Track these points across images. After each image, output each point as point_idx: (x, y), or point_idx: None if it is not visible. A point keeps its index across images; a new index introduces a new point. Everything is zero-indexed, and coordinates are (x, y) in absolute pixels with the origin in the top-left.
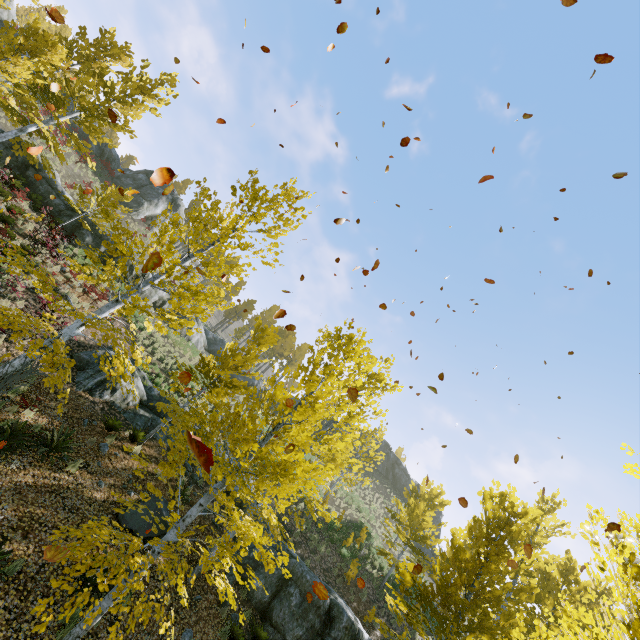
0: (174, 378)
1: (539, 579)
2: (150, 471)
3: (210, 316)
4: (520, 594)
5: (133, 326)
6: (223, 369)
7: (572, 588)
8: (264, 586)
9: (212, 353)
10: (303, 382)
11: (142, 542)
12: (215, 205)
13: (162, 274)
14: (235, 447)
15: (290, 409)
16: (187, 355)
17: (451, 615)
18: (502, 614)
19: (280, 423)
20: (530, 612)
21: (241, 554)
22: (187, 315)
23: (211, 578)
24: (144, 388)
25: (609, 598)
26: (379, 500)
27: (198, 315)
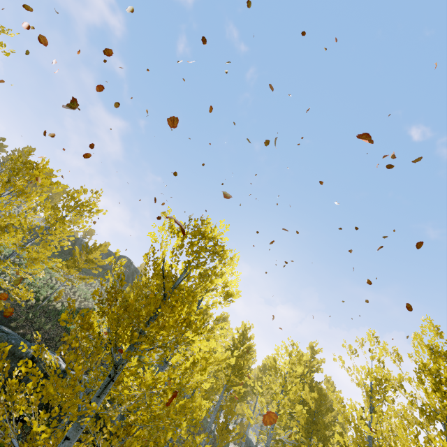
0: None
1: None
2: None
3: None
4: None
5: None
6: None
7: (205, 317)
8: None
9: None
10: None
11: None
12: None
13: None
14: None
15: None
16: None
17: None
18: None
19: None
20: None
21: None
22: None
23: None
24: None
25: (226, 320)
26: None
27: None
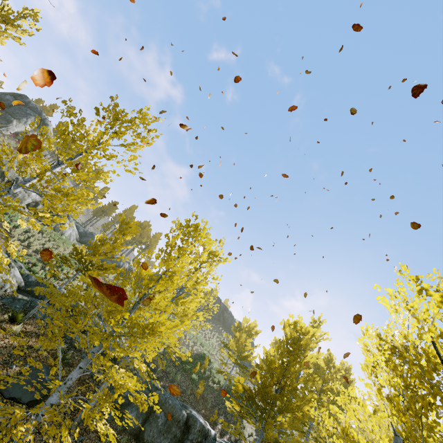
0: (50, 266)
1: (314, 369)
2: (31, 345)
3: (81, 213)
4: (308, 383)
5: (6, 224)
6: (94, 255)
7: (332, 371)
8: (136, 416)
9: (83, 243)
10: (163, 261)
11: (26, 406)
12: (81, 122)
13: (33, 178)
14: (109, 317)
15: (154, 283)
16: (61, 246)
17: (267, 405)
18: (299, 398)
19: (145, 294)
20: (310, 390)
21: (119, 402)
22: (59, 213)
23: (93, 426)
24: (21, 276)
25: (349, 372)
26: (215, 336)
27: (70, 213)
